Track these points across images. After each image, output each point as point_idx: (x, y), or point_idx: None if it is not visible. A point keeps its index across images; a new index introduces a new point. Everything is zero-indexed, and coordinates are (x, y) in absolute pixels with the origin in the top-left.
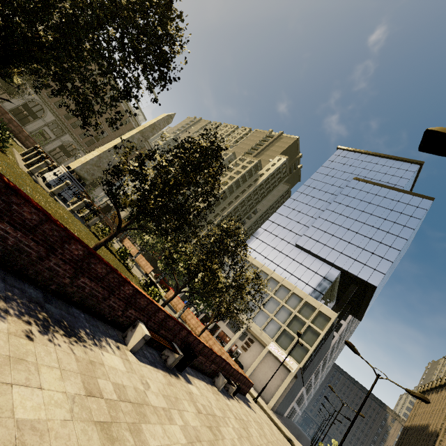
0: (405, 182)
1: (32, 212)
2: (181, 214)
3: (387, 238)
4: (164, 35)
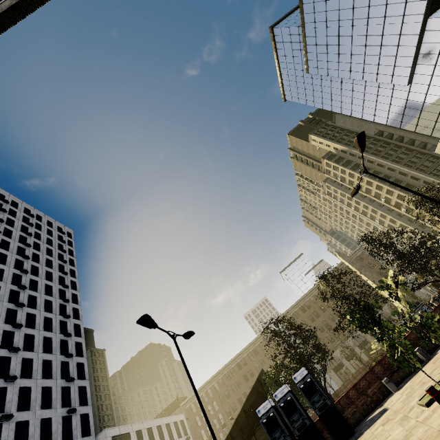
0: (292, 29)
1: (436, 311)
2: (417, 250)
3: (360, 4)
4: (338, 275)
